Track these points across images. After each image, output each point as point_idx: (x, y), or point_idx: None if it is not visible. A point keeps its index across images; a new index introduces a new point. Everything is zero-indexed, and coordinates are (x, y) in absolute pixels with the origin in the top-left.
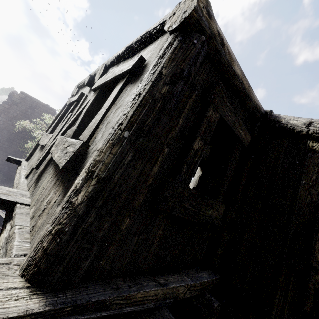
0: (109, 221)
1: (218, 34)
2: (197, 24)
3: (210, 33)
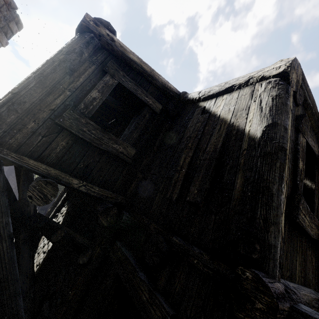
0: (15, 115)
1: (106, 35)
2: (87, 28)
3: (98, 33)
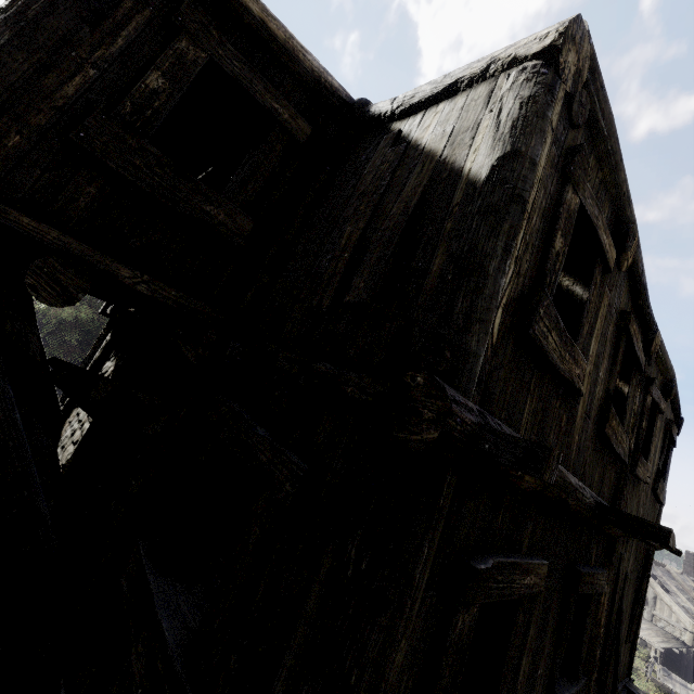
0: None
1: None
2: None
3: None
